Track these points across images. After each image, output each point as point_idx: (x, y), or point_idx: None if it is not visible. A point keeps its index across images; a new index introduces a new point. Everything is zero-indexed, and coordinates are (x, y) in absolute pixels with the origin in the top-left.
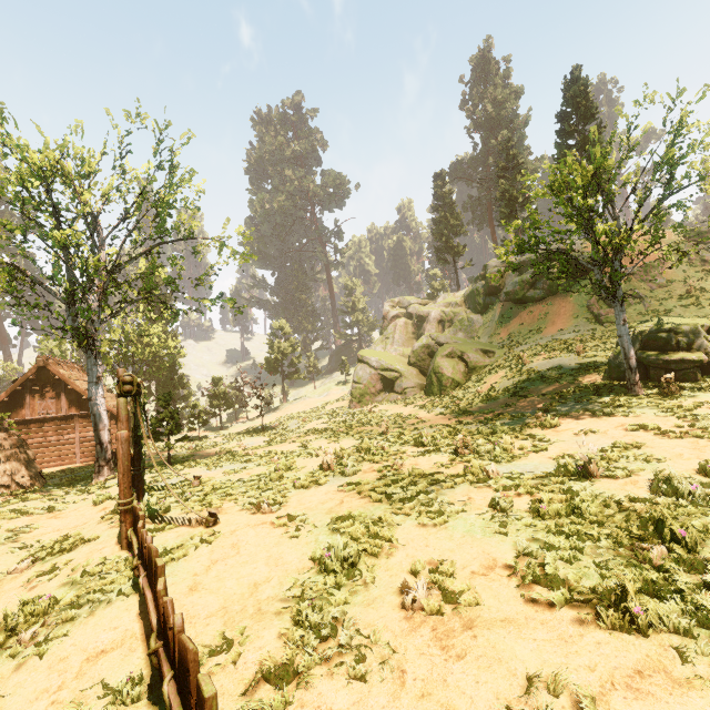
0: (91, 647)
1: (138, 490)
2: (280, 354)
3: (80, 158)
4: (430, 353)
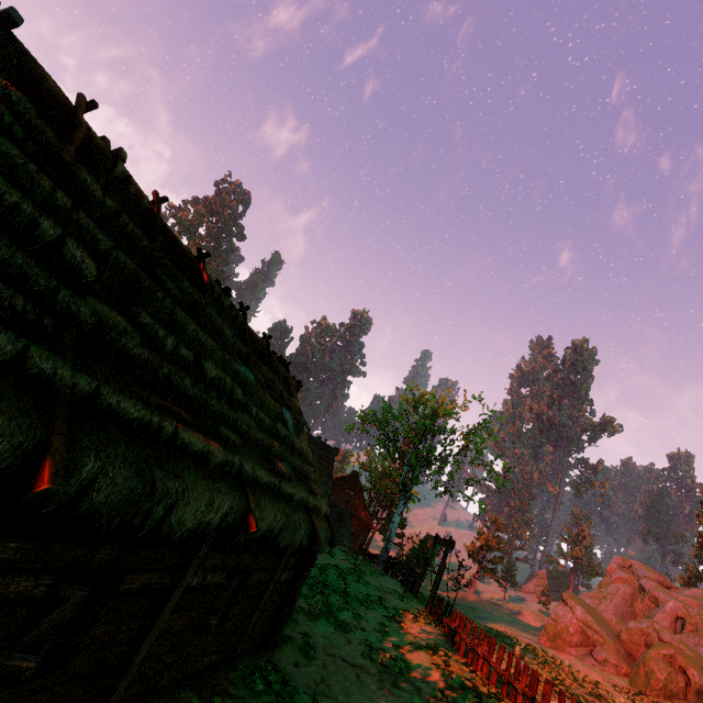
0: (433, 634)
1: (417, 590)
2: (485, 545)
3: (439, 400)
4: (648, 642)
